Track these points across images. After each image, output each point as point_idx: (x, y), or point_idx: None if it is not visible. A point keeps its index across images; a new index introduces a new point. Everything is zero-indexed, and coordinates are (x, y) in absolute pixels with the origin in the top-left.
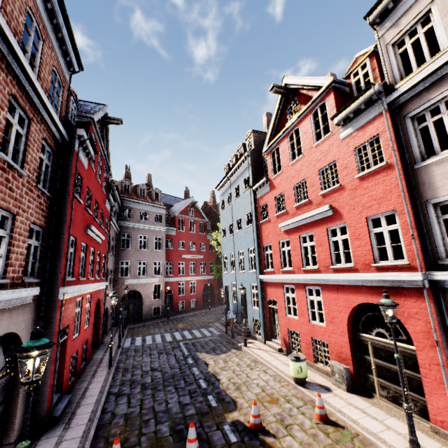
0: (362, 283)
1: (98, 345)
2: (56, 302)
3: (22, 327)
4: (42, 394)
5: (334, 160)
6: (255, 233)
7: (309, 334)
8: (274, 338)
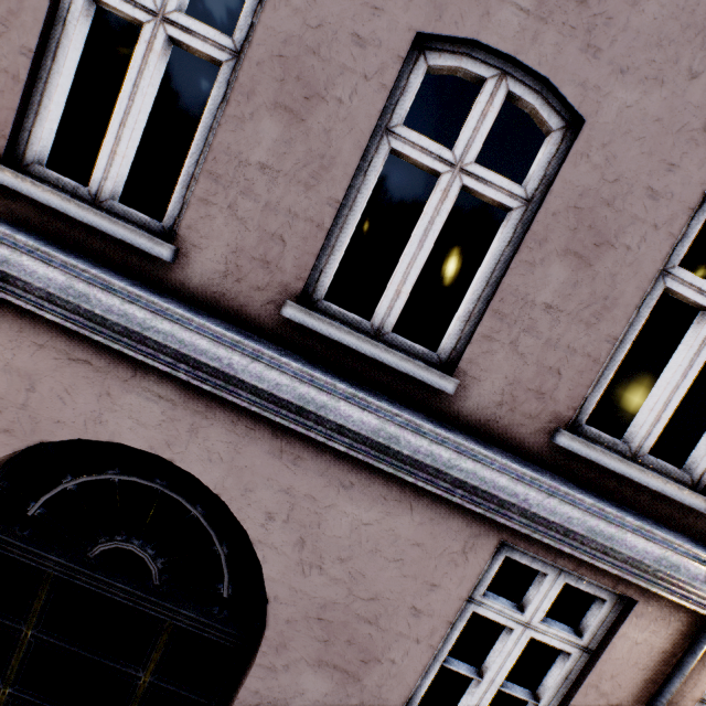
0: None
1: None
2: None
3: None
4: None
5: None
6: None
7: None
8: None
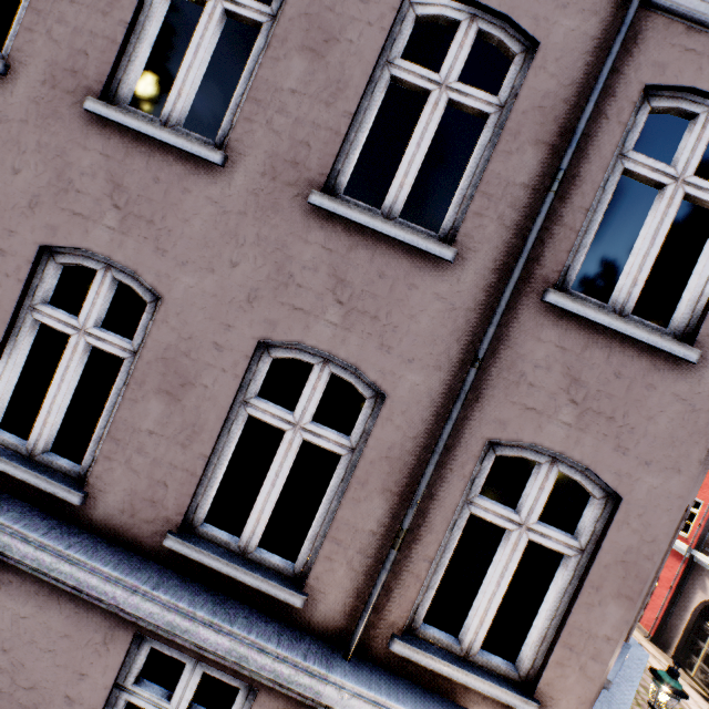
0: None
1: None
2: None
3: None
4: None
5: None
6: None
7: None
8: None
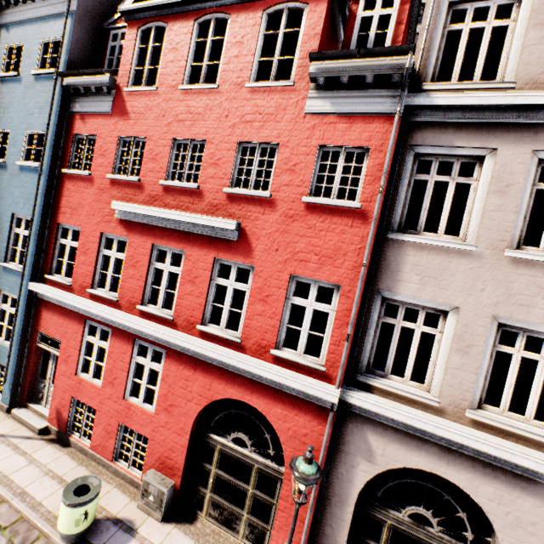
0: (246, 373)
1: None
2: None
3: None
4: None
5: (276, 142)
6: (42, 188)
7: (118, 417)
8: (36, 401)
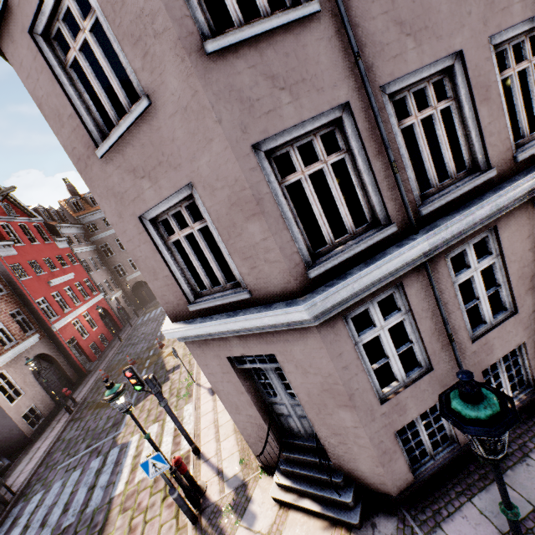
0: None
1: (121, 329)
2: (54, 333)
3: (44, 350)
4: (77, 366)
5: None
6: None
7: None
8: None
